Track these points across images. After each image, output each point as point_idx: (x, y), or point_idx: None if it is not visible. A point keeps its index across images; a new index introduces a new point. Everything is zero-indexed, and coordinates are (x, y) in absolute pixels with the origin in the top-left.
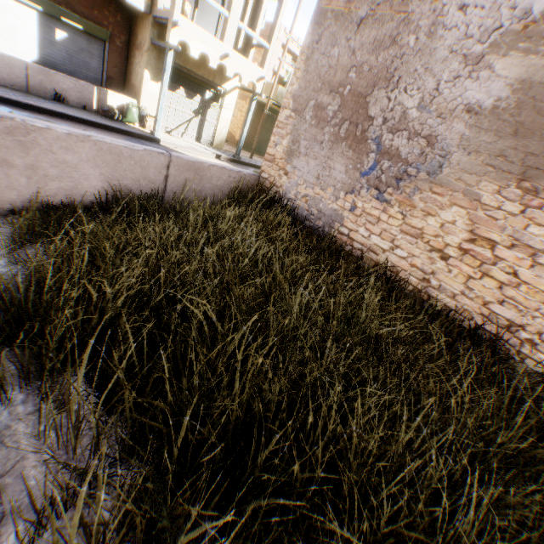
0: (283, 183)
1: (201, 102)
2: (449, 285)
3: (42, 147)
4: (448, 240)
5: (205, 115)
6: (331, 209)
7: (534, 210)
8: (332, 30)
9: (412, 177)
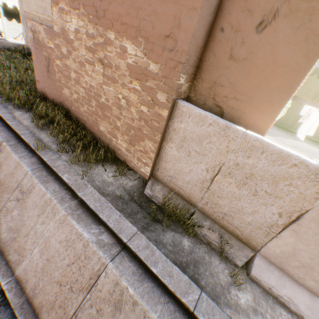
0: (29, 46)
1: None
2: None
3: None
4: None
5: None
6: None
7: None
8: (21, 3)
9: None
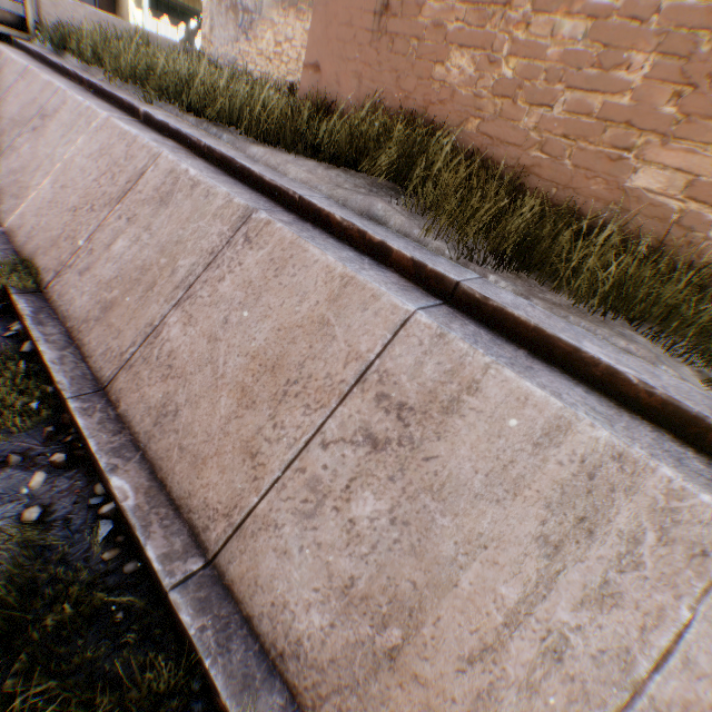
0: (212, 53)
1: (186, 31)
2: (274, 77)
3: (64, 10)
4: (270, 52)
5: (193, 45)
6: (233, 59)
7: (287, 21)
8: None
9: (255, 22)
